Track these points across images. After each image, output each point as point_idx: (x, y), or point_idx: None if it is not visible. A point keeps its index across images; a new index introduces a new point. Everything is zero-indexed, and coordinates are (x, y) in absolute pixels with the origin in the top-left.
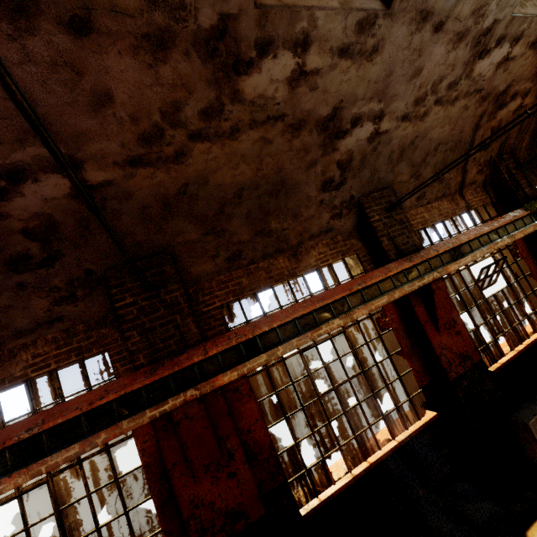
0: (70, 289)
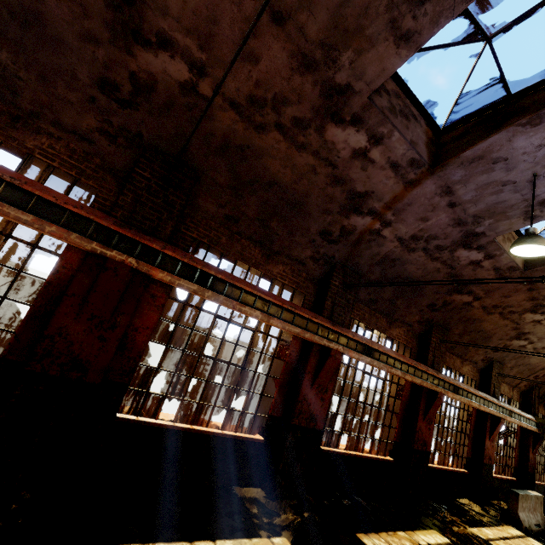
0: (424, 320)
